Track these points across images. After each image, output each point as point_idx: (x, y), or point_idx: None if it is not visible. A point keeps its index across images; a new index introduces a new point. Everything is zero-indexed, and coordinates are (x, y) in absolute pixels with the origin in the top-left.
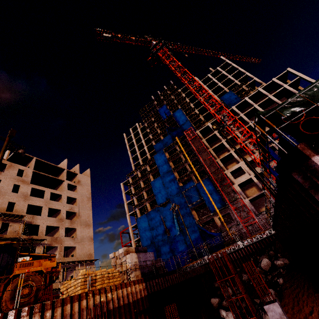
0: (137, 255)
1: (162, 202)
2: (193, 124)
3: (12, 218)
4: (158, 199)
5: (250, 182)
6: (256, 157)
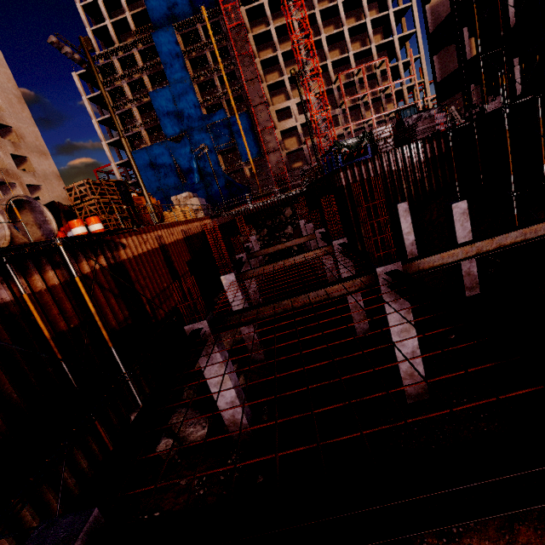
0: (198, 200)
1: (173, 134)
2: None
3: None
4: (166, 128)
5: (294, 130)
6: (311, 98)
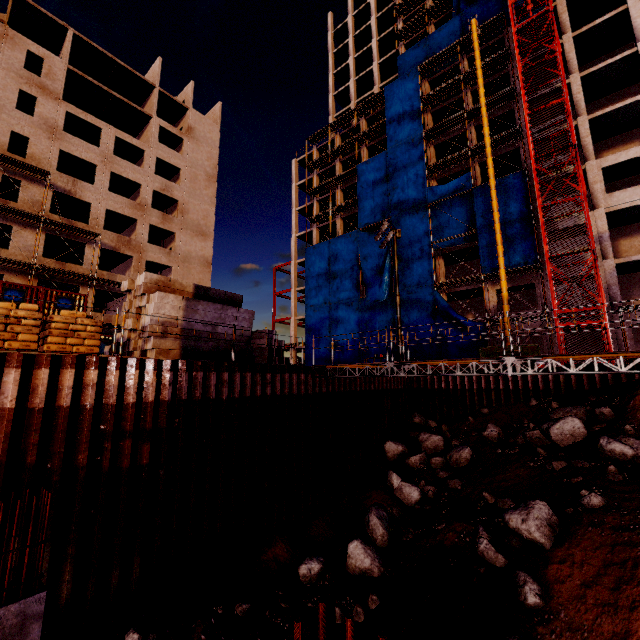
0: (188, 303)
1: (370, 220)
2: None
3: (24, 170)
4: (363, 213)
5: None
6: None
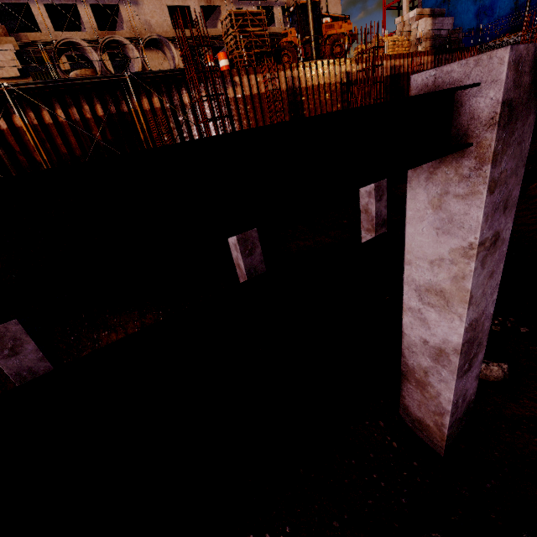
0: (432, 21)
1: None
2: None
3: None
4: None
5: None
6: None
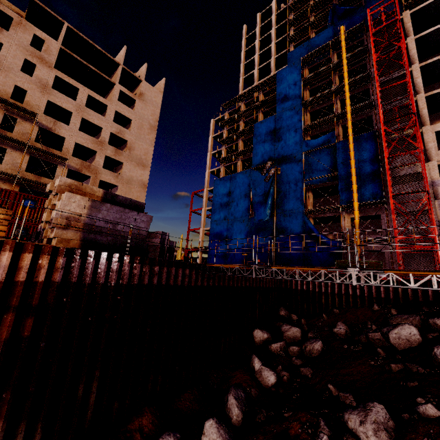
0: (93, 204)
1: (260, 162)
2: (403, 0)
3: (20, 112)
4: (256, 157)
5: None
6: None
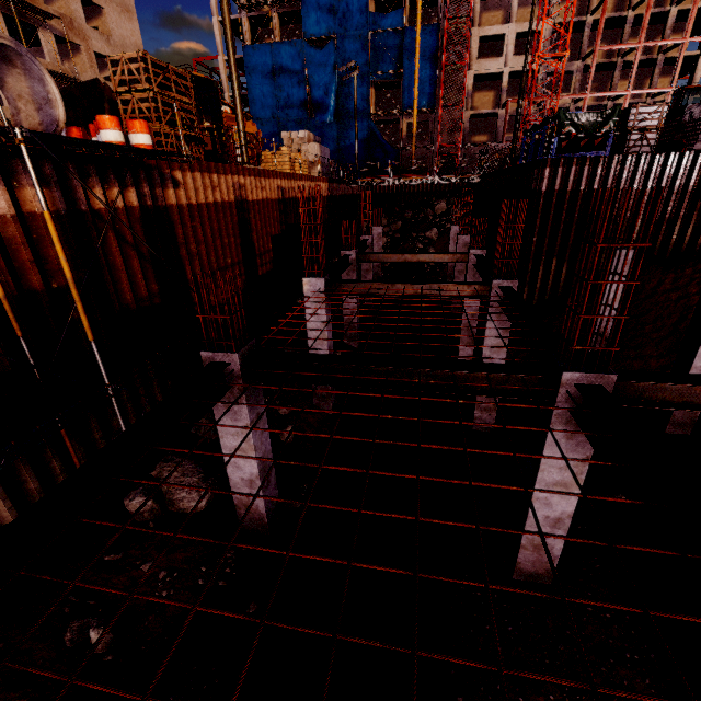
0: (320, 148)
1: (316, 32)
2: None
3: None
4: (308, 19)
5: (496, 79)
6: (544, 30)
